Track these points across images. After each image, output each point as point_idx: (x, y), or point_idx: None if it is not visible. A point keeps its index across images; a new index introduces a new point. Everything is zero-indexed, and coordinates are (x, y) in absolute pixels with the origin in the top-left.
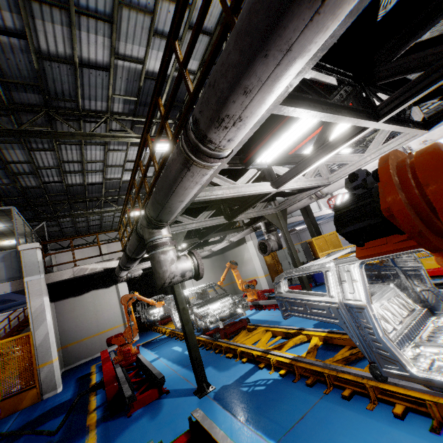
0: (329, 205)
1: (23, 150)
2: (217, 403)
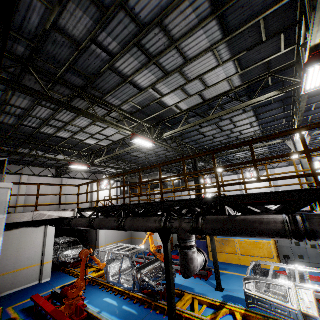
0: None
1: (31, 102)
2: None
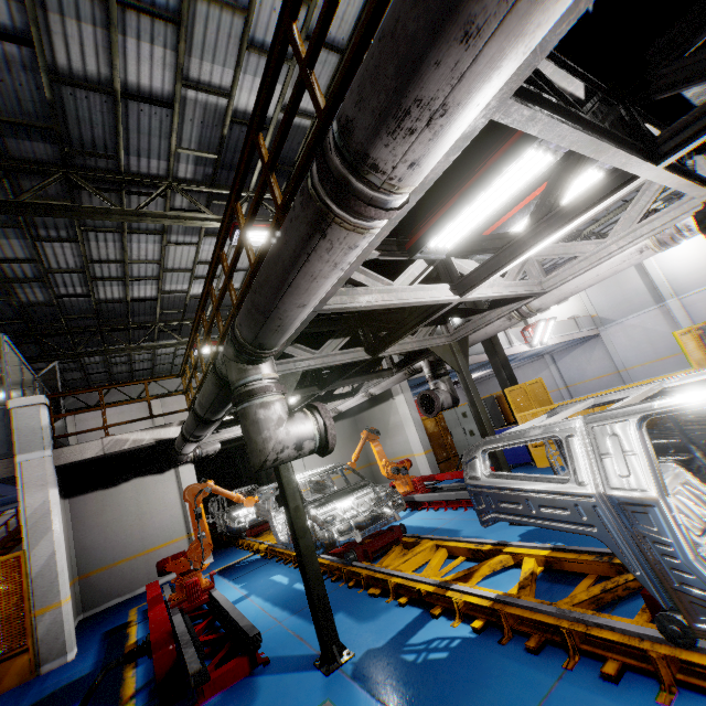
0: (524, 339)
1: (23, 240)
2: (360, 684)
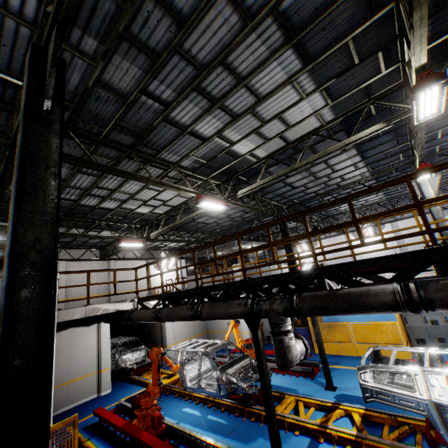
0: None
1: (69, 169)
2: None
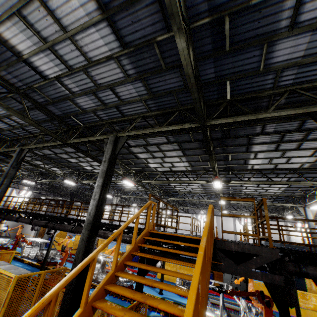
0: None
1: None
2: None
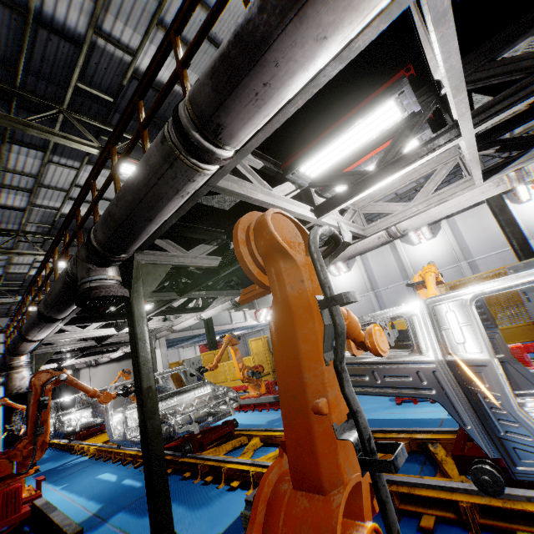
0: (255, 317)
1: None
2: (35, 477)
